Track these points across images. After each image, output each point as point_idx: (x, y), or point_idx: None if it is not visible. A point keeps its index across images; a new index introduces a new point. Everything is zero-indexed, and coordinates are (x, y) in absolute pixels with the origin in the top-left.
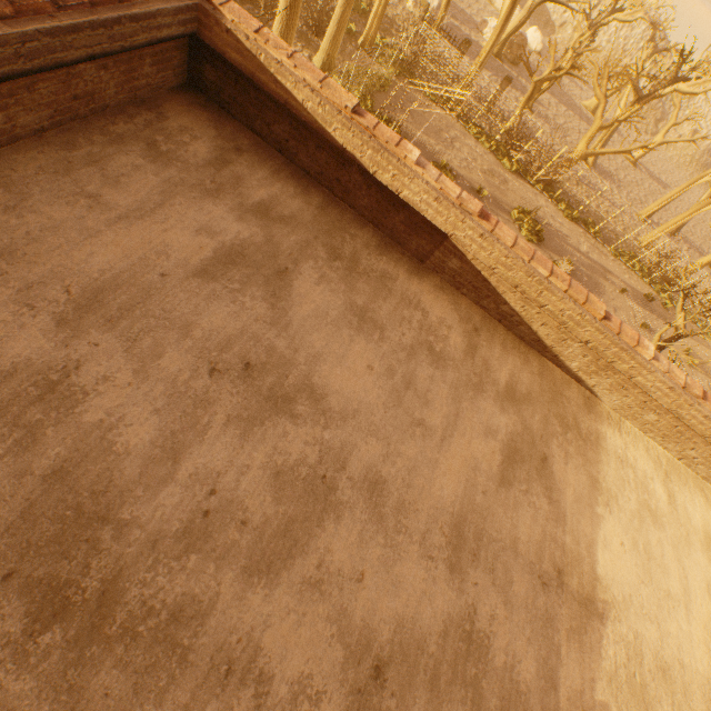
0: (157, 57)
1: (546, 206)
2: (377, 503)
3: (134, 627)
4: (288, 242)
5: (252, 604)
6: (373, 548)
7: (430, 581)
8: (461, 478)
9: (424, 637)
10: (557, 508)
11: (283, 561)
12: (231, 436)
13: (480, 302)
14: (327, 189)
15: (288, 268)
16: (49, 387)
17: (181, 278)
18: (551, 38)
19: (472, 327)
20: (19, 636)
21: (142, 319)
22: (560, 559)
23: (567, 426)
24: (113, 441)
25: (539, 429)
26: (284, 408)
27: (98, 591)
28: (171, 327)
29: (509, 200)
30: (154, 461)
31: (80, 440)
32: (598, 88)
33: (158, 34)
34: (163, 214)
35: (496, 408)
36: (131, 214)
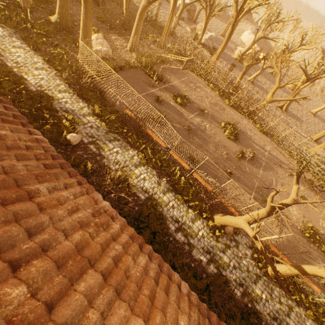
0: None
1: (247, 124)
2: None
3: None
4: None
5: None
6: None
7: None
8: None
9: None
10: None
11: None
12: None
13: None
14: None
15: None
16: None
17: None
18: None
19: None
20: None
21: None
22: None
23: None
24: None
25: None
26: None
27: None
28: None
29: (222, 117)
30: None
31: None
32: (276, 67)
33: None
34: None
35: None
36: None
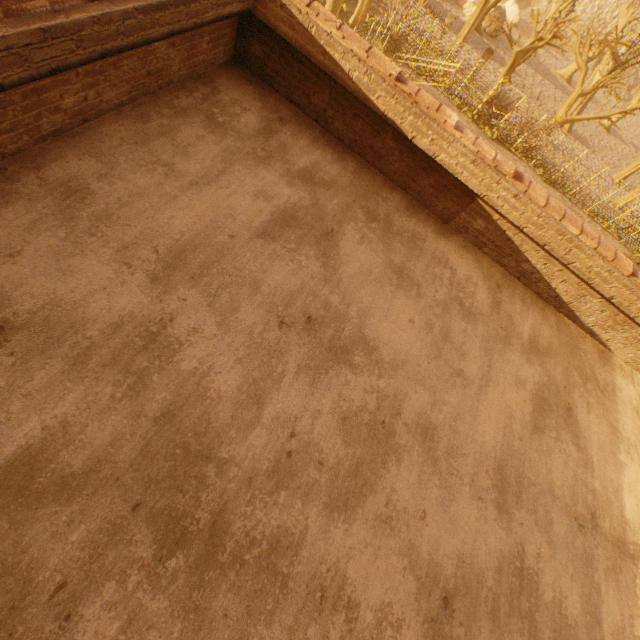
0: (213, 34)
1: (524, 171)
2: (429, 447)
3: (241, 555)
4: (331, 205)
5: (335, 538)
6: (431, 488)
7: (482, 520)
8: (499, 425)
9: (482, 572)
10: (584, 454)
11: (357, 499)
12: (302, 383)
13: (500, 261)
14: (359, 155)
15: (333, 229)
16: (150, 337)
17: (246, 239)
18: (527, 10)
19: (495, 284)
20: (150, 560)
21: (219, 276)
22: (591, 502)
23: (585, 377)
24: (207, 387)
25: (561, 380)
26: (344, 358)
27: (209, 522)
28: (243, 283)
29: None
30: (242, 406)
31: (180, 386)
32: (579, 56)
33: (222, 11)
34: (226, 181)
35: (522, 360)
36: (200, 181)
